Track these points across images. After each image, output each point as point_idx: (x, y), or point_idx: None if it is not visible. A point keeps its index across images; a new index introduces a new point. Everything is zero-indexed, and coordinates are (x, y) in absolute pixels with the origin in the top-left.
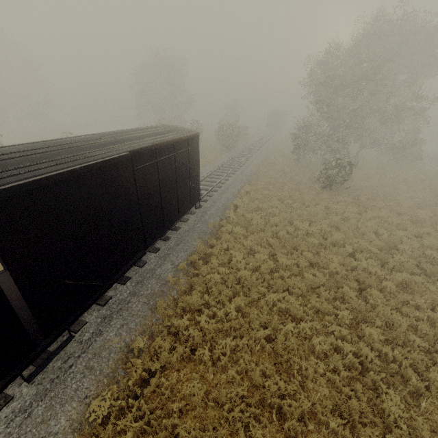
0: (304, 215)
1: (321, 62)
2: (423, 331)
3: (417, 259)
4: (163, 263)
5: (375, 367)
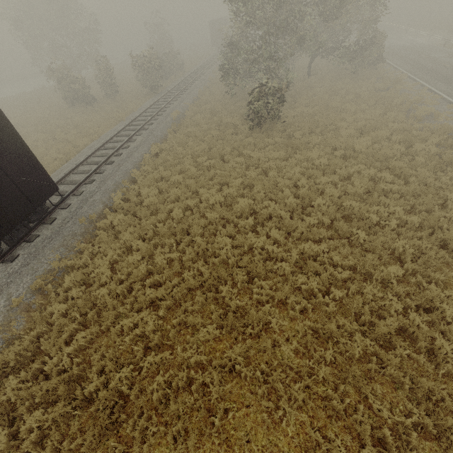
0: (217, 177)
1: None
2: (300, 333)
3: (332, 216)
4: None
5: (223, 406)
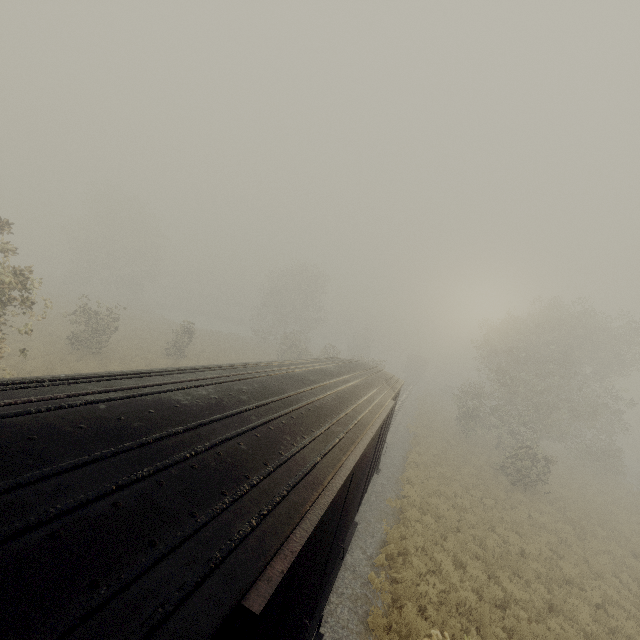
0: (504, 521)
1: (498, 329)
2: None
3: None
4: (351, 547)
5: None
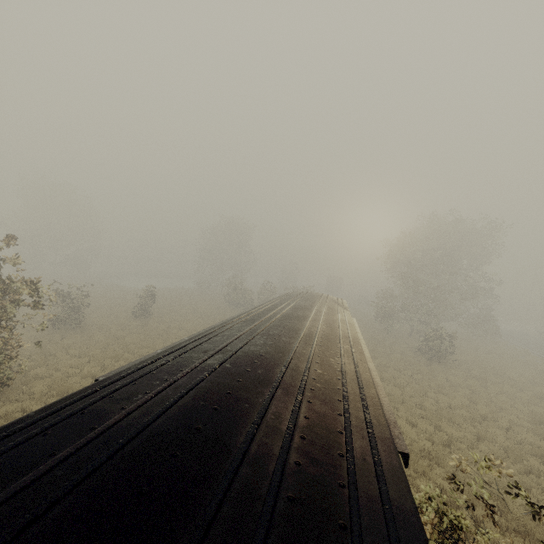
0: (432, 387)
1: (397, 245)
2: None
3: None
4: None
5: None
